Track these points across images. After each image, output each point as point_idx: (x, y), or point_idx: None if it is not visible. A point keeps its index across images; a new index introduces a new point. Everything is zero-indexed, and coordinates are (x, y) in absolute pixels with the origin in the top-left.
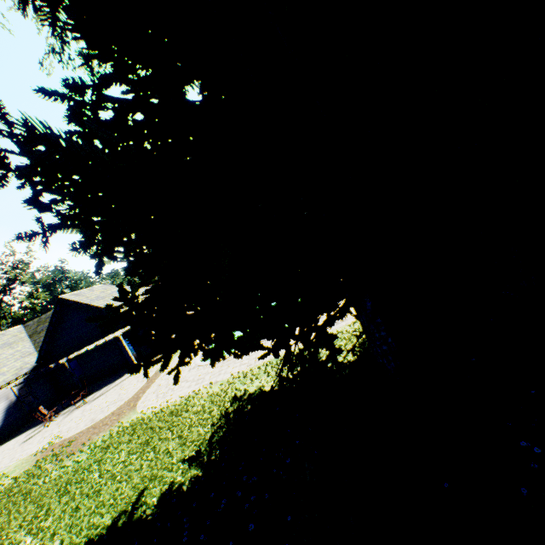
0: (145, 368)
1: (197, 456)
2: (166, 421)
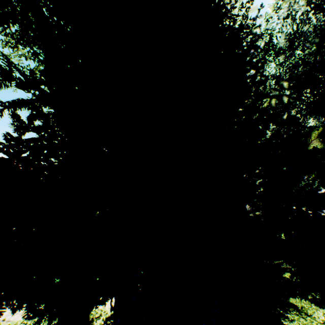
0: None
1: None
2: None
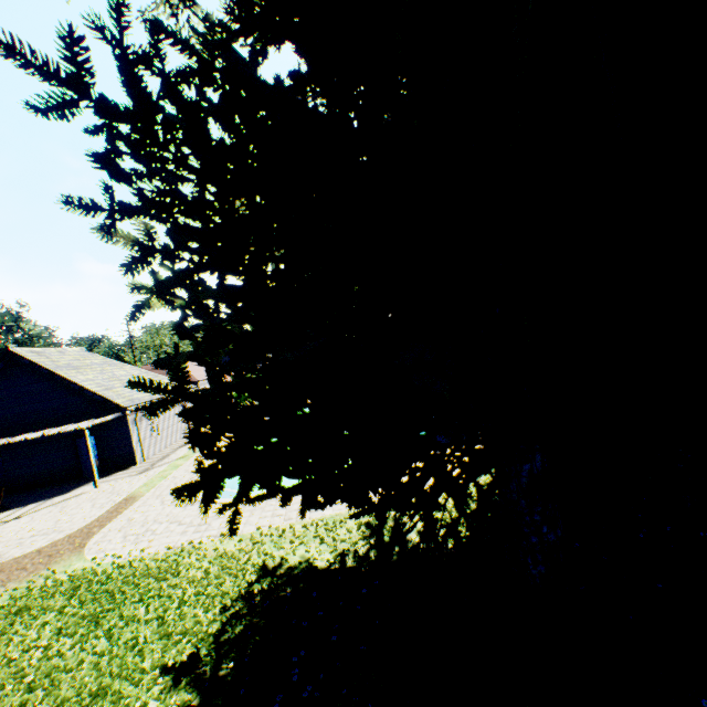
0: (204, 495)
1: (192, 663)
2: (137, 586)
